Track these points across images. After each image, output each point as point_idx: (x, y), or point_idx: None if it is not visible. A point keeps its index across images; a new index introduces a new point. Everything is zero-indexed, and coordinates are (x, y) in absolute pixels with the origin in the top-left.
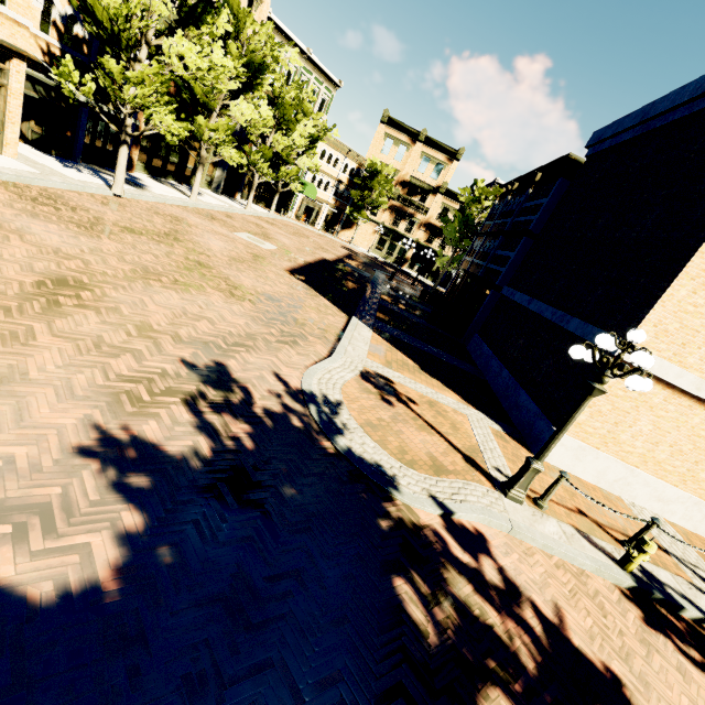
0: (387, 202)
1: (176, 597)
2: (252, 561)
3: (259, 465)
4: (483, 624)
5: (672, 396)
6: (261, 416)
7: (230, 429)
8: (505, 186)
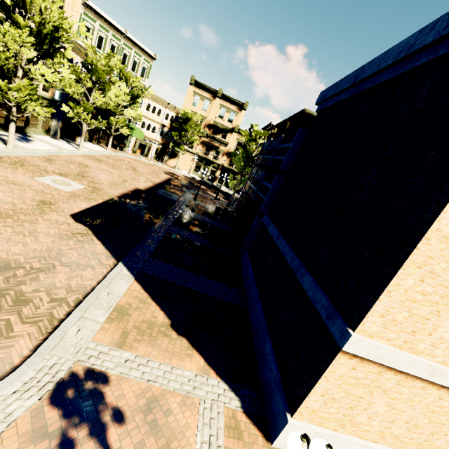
0: (198, 139)
1: None
2: None
3: None
4: None
5: (405, 379)
6: None
7: None
8: (270, 130)
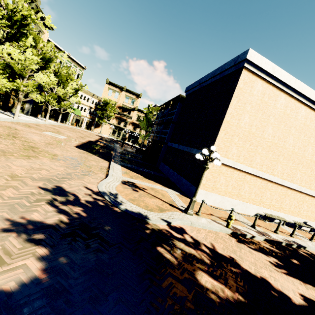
0: (114, 115)
1: (74, 273)
2: (101, 254)
3: (91, 221)
4: (190, 254)
5: (227, 168)
6: (85, 203)
7: (73, 210)
8: (160, 106)
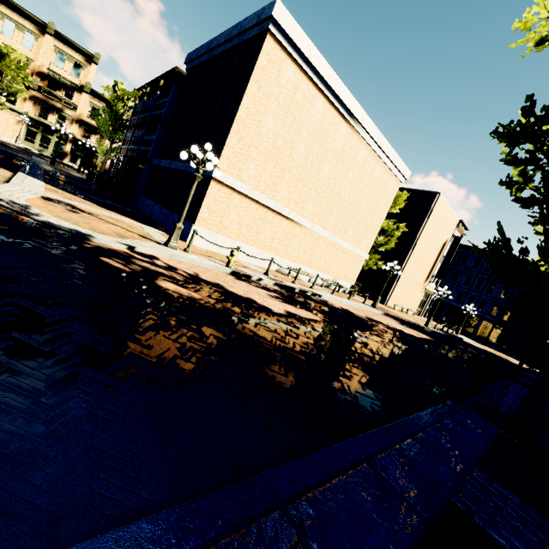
0: (25, 90)
1: None
2: None
3: None
4: (156, 271)
5: (242, 198)
6: None
7: None
8: (141, 90)
